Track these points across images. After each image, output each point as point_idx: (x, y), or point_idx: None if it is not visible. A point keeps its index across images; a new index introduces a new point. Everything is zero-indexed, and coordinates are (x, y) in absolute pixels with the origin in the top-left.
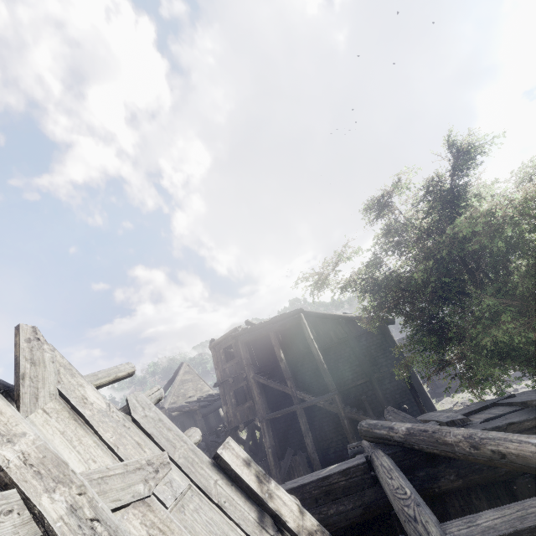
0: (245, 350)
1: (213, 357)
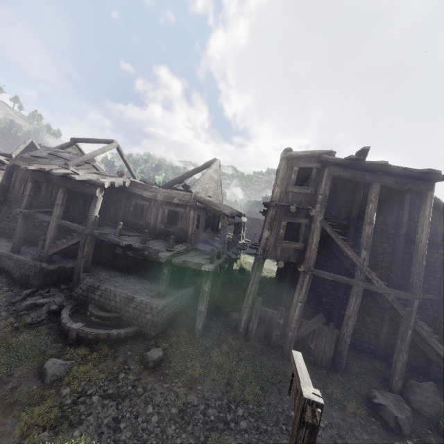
0: (329, 185)
1: (280, 169)
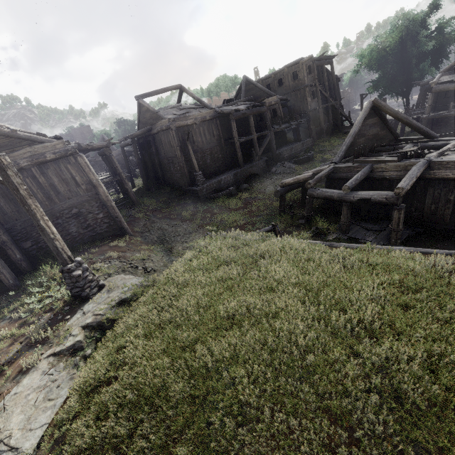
0: (316, 70)
1: (304, 69)
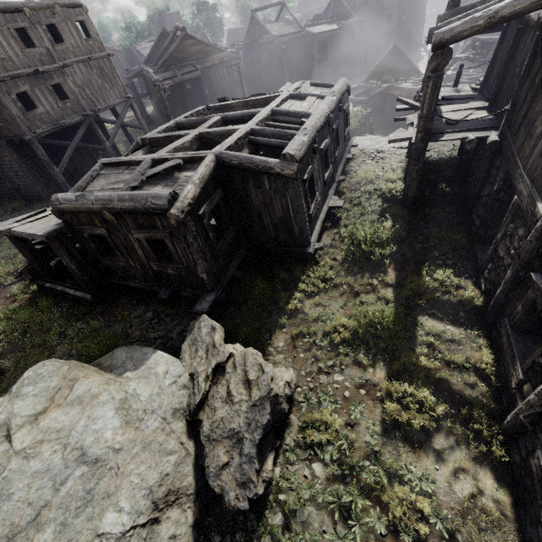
0: None
1: None
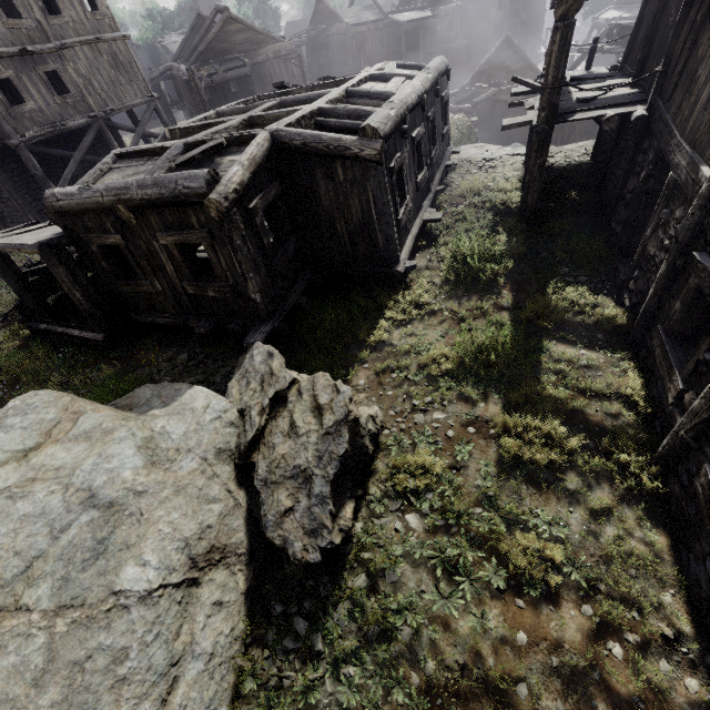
0: None
1: None
